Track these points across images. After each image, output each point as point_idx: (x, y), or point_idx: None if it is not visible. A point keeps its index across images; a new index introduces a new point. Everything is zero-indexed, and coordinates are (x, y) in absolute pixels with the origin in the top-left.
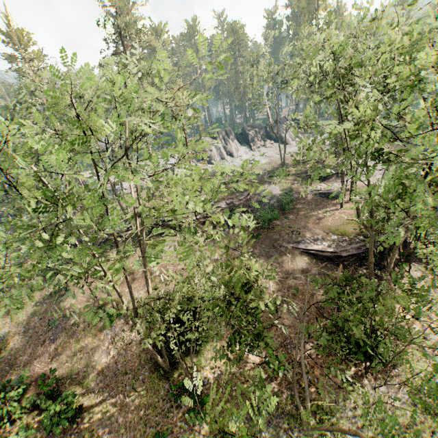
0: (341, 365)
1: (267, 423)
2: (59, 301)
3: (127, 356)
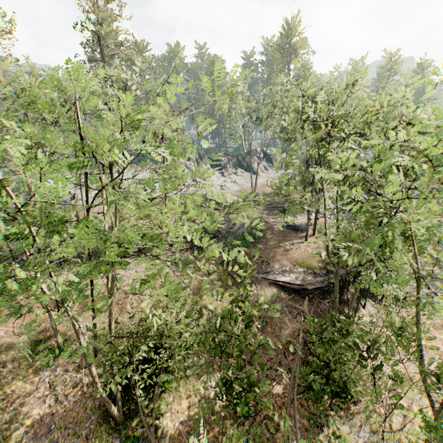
0: (308, 404)
1: None
2: None
3: (69, 405)
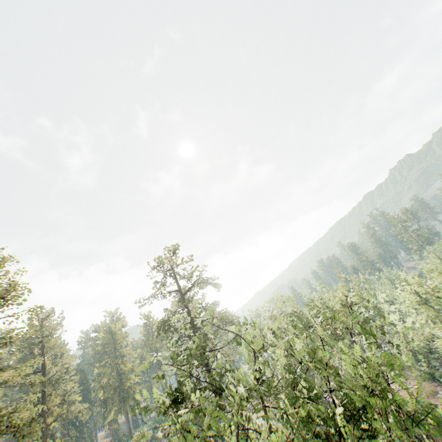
0: None
1: None
2: None
3: None
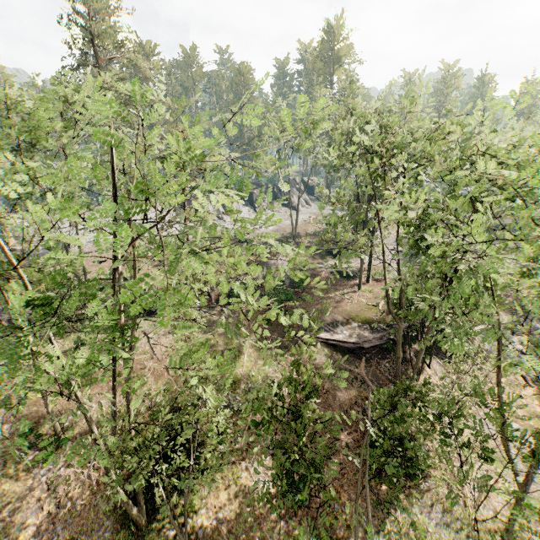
0: (371, 485)
1: None
2: None
3: (74, 509)
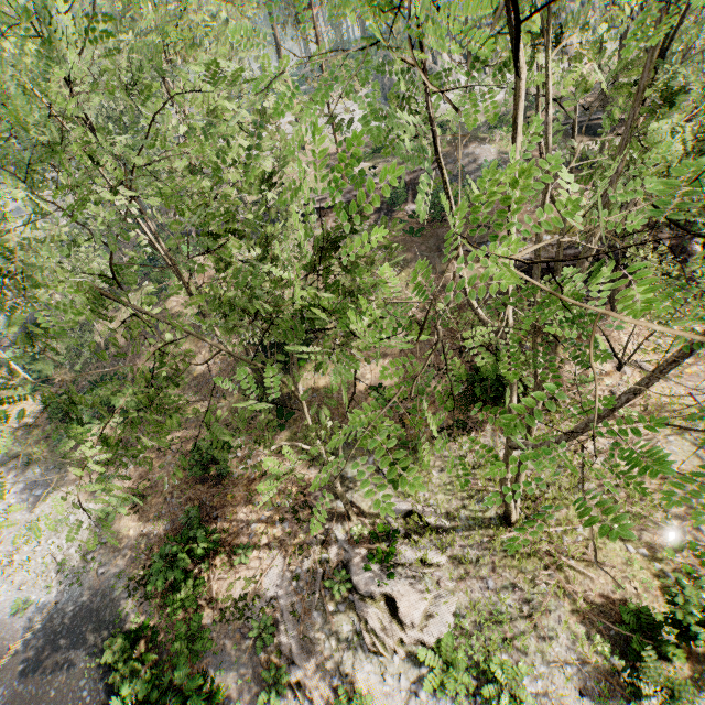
0: (466, 409)
1: (347, 446)
2: (159, 301)
3: (222, 367)
